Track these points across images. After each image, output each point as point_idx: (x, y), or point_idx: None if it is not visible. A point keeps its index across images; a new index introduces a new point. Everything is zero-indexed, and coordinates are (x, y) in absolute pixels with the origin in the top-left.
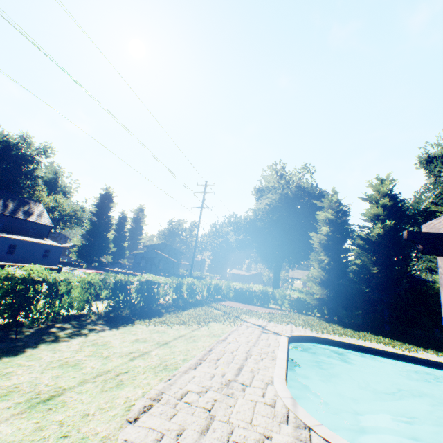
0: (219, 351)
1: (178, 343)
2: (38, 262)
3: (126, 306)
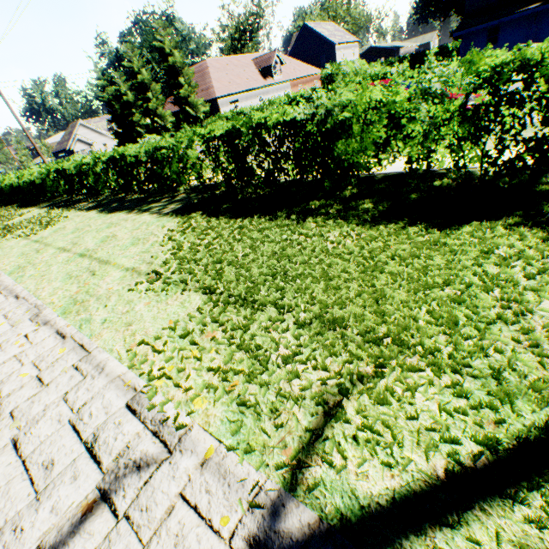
0: (2, 306)
1: (74, 264)
2: None
3: (241, 181)
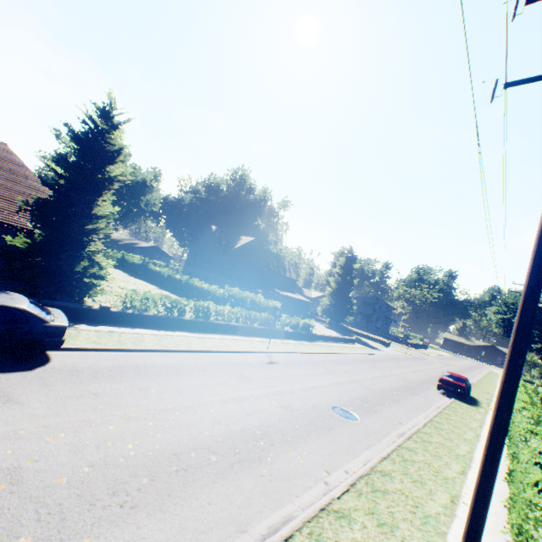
0: None
1: None
2: (297, 315)
3: None
